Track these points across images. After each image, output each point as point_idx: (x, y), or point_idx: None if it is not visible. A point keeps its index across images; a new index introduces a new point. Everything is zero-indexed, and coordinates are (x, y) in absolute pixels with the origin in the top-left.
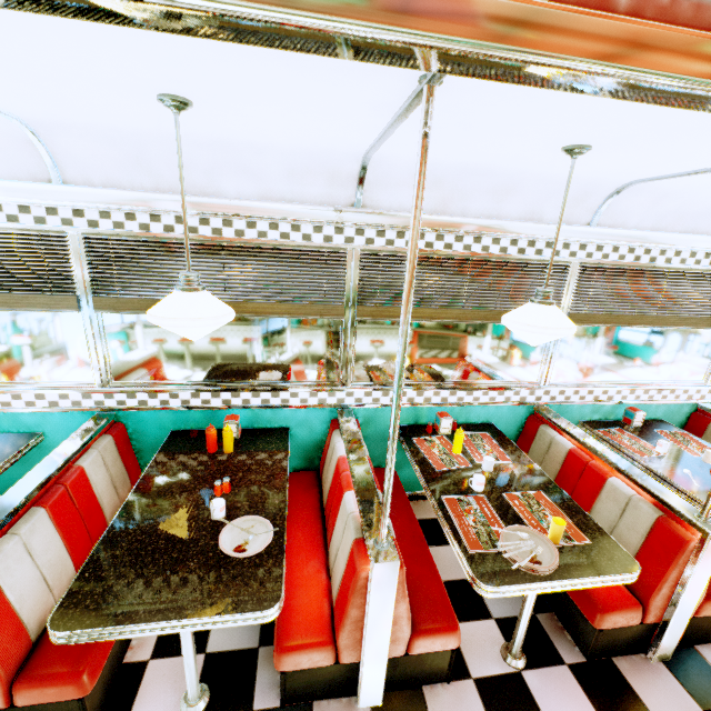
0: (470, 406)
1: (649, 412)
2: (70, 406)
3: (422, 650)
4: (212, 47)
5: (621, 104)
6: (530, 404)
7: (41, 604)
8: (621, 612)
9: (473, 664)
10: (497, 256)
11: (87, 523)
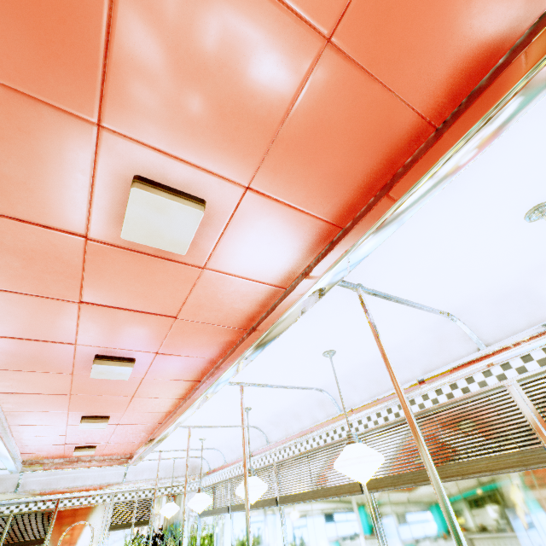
0: None
1: None
2: None
3: None
4: (178, 436)
5: (205, 413)
6: None
7: None
8: None
9: None
10: (316, 448)
11: None
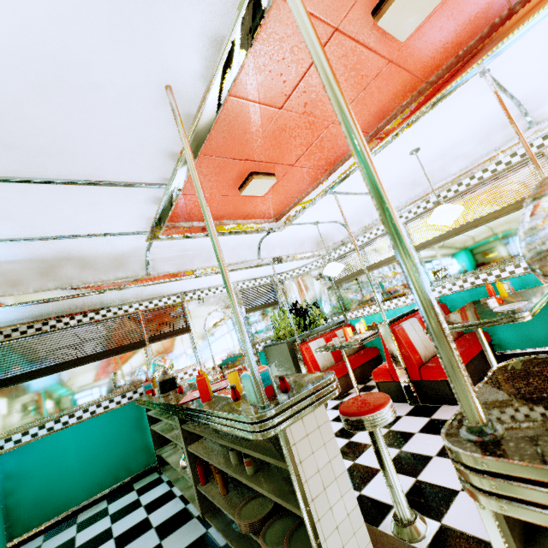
0: None
1: None
2: None
3: None
4: (414, 129)
5: None
6: None
7: (423, 351)
8: None
9: None
10: None
11: None
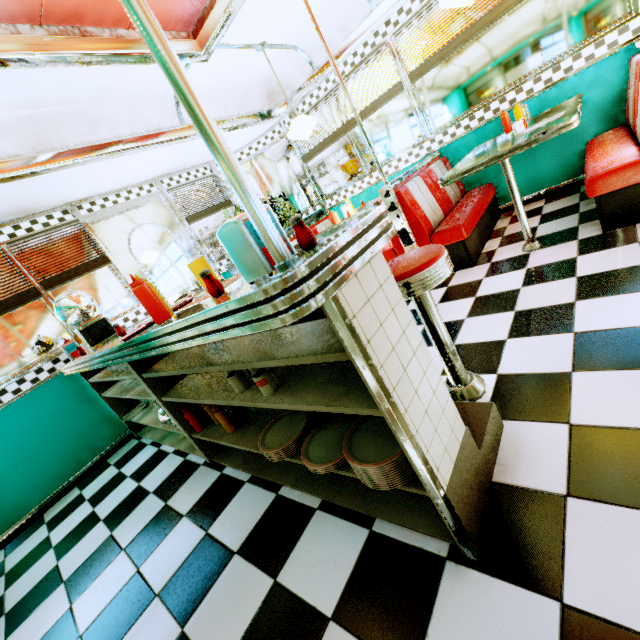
0: None
1: None
2: (414, 159)
3: None
4: None
5: None
6: None
7: (432, 216)
8: None
9: None
10: None
11: (441, 195)
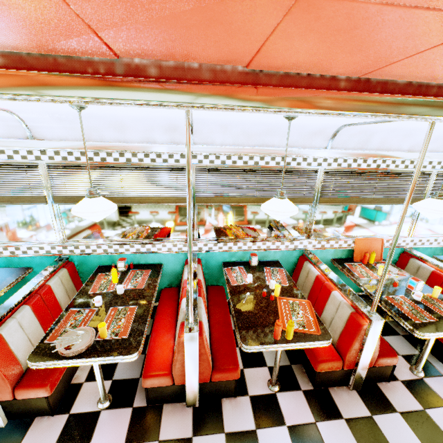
0: (146, 253)
1: (270, 256)
2: None
3: (23, 397)
4: None
5: None
6: (185, 252)
7: None
8: (155, 378)
9: (77, 406)
10: (137, 164)
11: None
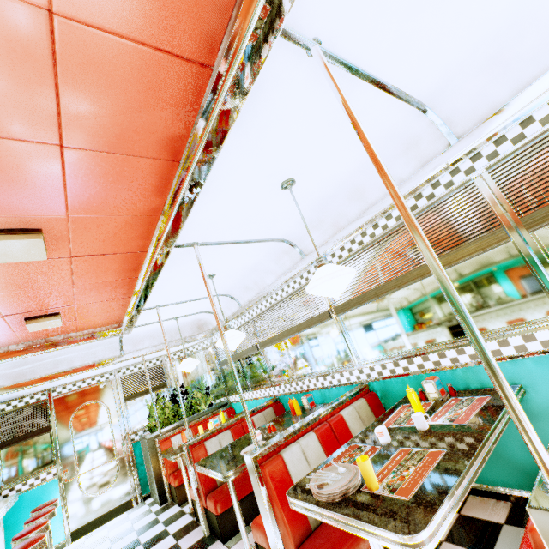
0: (472, 366)
1: None
2: (268, 395)
3: None
4: (178, 272)
5: (220, 200)
6: None
7: None
8: None
9: None
10: (395, 226)
11: None
